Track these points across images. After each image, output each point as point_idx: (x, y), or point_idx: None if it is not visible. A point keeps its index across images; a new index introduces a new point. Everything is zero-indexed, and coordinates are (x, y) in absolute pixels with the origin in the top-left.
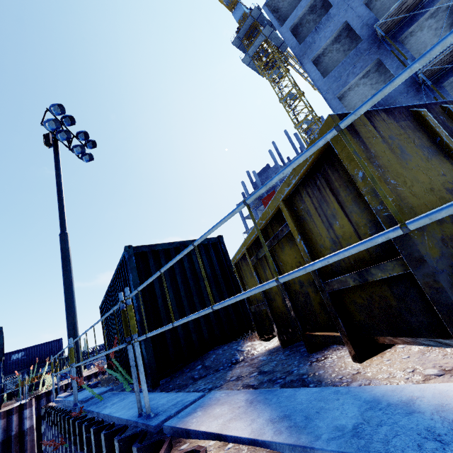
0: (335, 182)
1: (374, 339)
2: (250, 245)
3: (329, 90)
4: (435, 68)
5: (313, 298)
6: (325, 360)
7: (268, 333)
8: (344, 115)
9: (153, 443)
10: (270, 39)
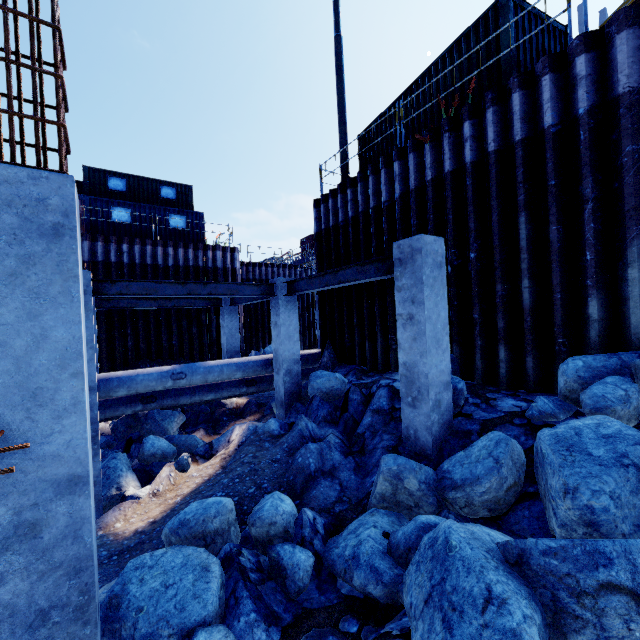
0: None
1: None
2: None
3: None
4: None
5: None
6: None
7: None
8: None
9: (635, 5)
10: None
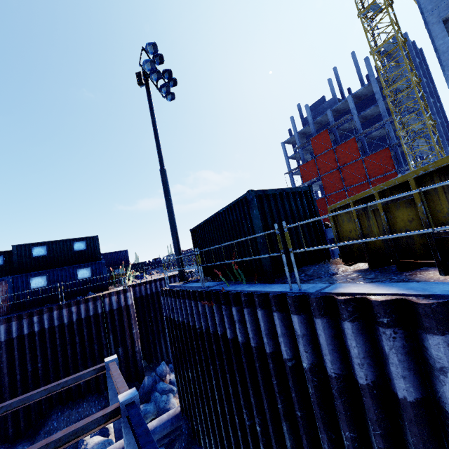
0: None
1: None
2: (358, 200)
3: (434, 10)
4: None
5: (416, 240)
6: (416, 275)
7: (353, 261)
8: None
9: (323, 296)
10: None
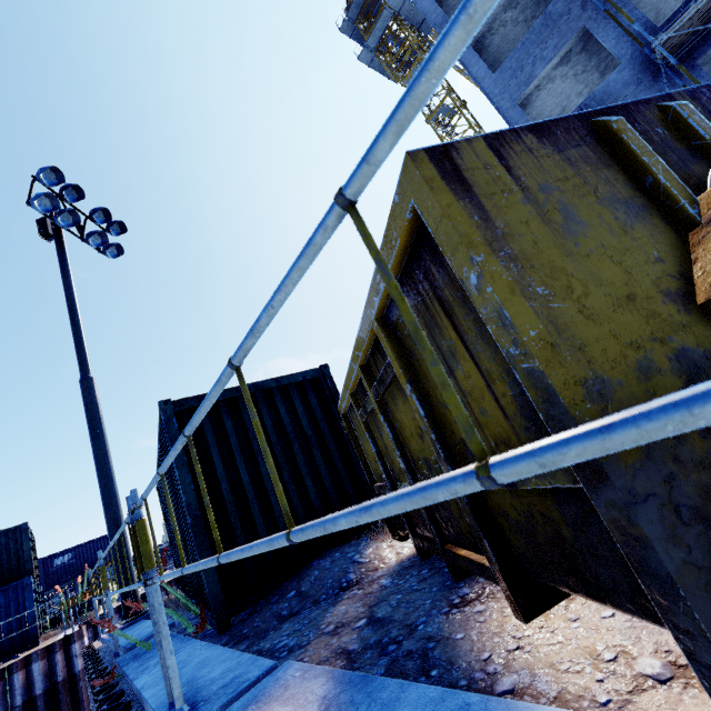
0: (444, 290)
1: (547, 583)
2: (356, 389)
3: (504, 93)
4: (684, 33)
5: None
6: (473, 604)
7: (403, 529)
8: (441, 150)
9: None
10: (403, 15)
